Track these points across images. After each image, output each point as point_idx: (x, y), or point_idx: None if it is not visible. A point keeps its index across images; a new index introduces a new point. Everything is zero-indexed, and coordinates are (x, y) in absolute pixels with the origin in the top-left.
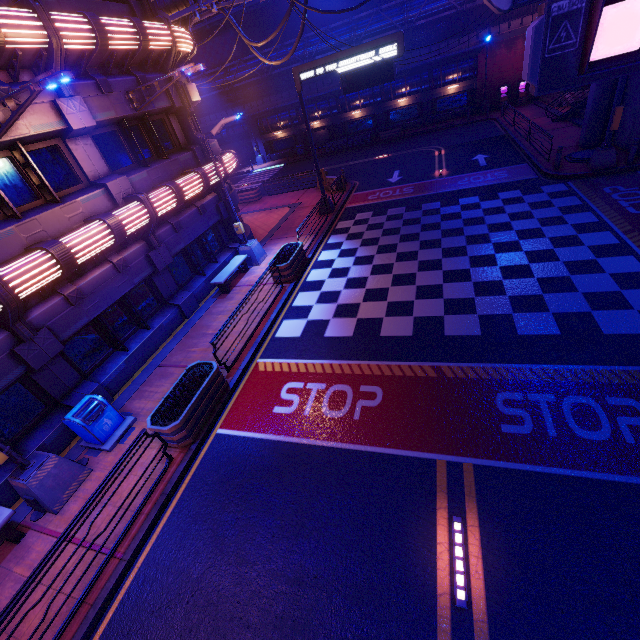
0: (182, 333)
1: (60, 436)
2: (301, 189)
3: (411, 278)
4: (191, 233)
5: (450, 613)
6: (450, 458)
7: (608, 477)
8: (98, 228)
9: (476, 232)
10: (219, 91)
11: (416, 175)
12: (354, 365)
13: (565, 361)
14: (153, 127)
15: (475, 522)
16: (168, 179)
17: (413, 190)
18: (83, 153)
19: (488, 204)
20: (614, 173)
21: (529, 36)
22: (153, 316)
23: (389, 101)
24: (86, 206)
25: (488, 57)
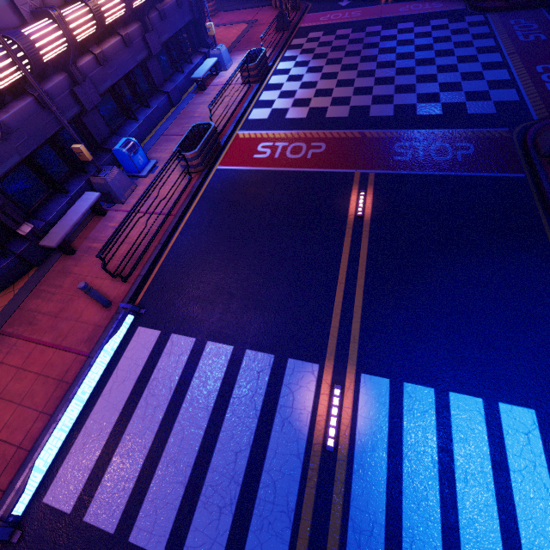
0: (173, 116)
1: None
2: (256, 7)
3: (351, 82)
4: (172, 26)
5: (353, 220)
6: (363, 171)
7: (442, 173)
8: None
9: (405, 51)
10: None
11: (365, 0)
12: (307, 133)
13: (440, 127)
14: None
15: (371, 193)
16: None
17: (360, 14)
18: None
19: (420, 29)
20: (524, 8)
21: None
22: (149, 99)
23: None
24: None
25: None
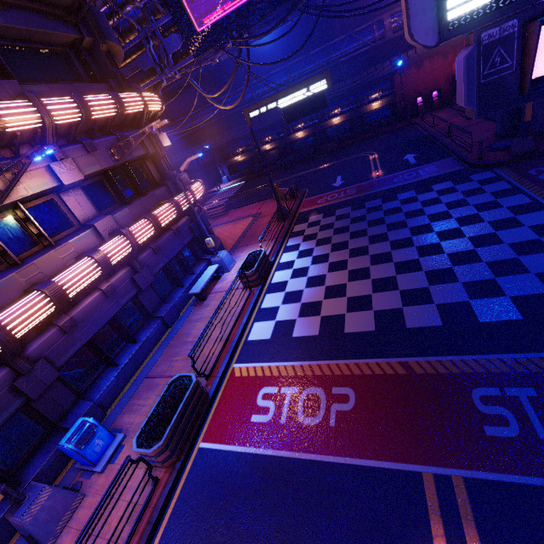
0: (166, 342)
1: (57, 459)
2: (260, 200)
3: (365, 272)
4: (169, 253)
5: None
6: (436, 470)
7: None
8: (87, 264)
9: (418, 223)
10: (188, 132)
11: (356, 178)
12: (323, 365)
13: (536, 348)
14: (132, 172)
15: None
16: (147, 211)
17: (355, 191)
18: (74, 202)
19: (424, 196)
20: (535, 156)
21: (460, 65)
22: (140, 330)
23: (325, 121)
24: (77, 245)
25: (402, 77)
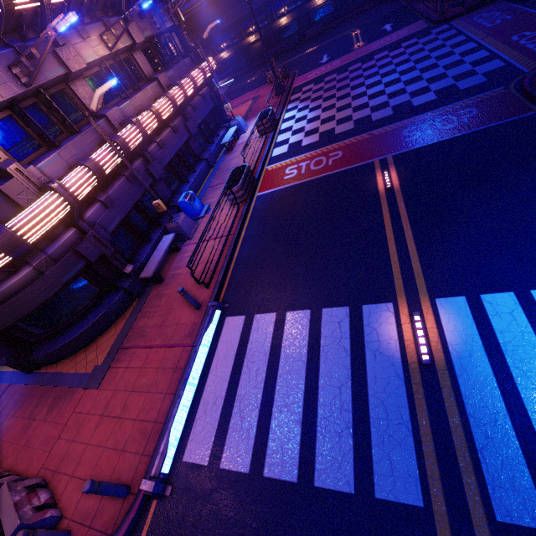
0: (213, 173)
1: None
2: (255, 88)
3: (348, 105)
4: (202, 113)
5: (385, 193)
6: (380, 158)
7: (454, 136)
8: (165, 100)
9: (387, 70)
10: None
11: (340, 53)
12: (323, 149)
13: (438, 107)
14: (167, 41)
15: (394, 170)
16: (183, 76)
17: (340, 62)
18: (141, 60)
19: (394, 53)
20: (482, 6)
21: None
22: (194, 167)
23: (308, 2)
24: (152, 91)
25: None
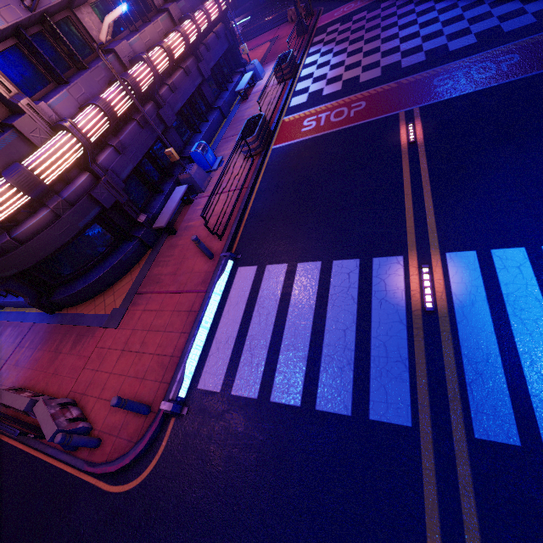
0: (227, 124)
1: None
2: (274, 27)
3: (377, 49)
4: (215, 54)
5: (407, 147)
6: (406, 110)
7: (489, 86)
8: (177, 35)
9: (425, 8)
10: None
11: None
12: (345, 99)
13: (477, 53)
14: None
15: (419, 122)
16: (195, 8)
17: None
18: None
19: None
20: None
21: None
22: (206, 116)
23: None
24: (163, 25)
25: None
